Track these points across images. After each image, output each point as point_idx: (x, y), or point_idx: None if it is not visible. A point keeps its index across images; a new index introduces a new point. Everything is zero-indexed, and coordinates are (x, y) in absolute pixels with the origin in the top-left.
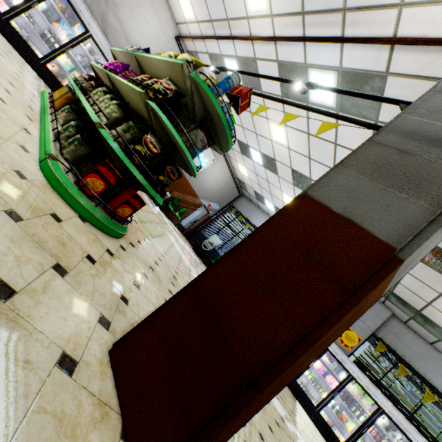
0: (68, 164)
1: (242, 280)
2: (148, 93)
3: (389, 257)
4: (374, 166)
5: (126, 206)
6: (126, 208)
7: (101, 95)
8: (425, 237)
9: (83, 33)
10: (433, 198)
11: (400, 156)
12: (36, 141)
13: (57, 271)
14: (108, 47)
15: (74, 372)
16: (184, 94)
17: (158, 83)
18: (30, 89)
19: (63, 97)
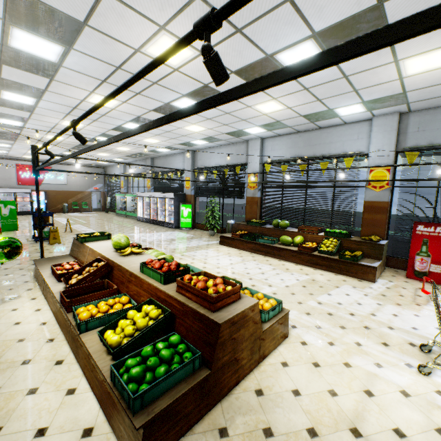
0: None
1: None
2: None
3: None
4: None
5: None
6: None
7: None
8: None
9: None
10: None
11: None
12: None
13: None
14: None
15: None
16: None
17: None
18: None
19: None
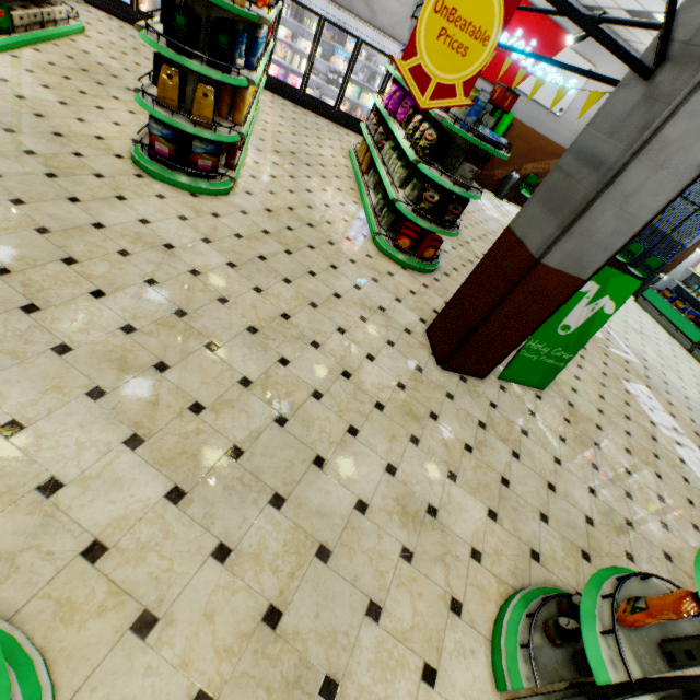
0: (386, 232)
1: (472, 289)
2: (418, 154)
3: (533, 262)
4: (548, 193)
5: (428, 249)
6: (430, 250)
7: (390, 153)
8: (555, 245)
9: (355, 46)
10: (563, 217)
11: (564, 180)
12: (366, 222)
13: (397, 301)
14: (381, 37)
15: (411, 334)
16: (445, 136)
17: (423, 139)
18: (343, 163)
19: (366, 159)
